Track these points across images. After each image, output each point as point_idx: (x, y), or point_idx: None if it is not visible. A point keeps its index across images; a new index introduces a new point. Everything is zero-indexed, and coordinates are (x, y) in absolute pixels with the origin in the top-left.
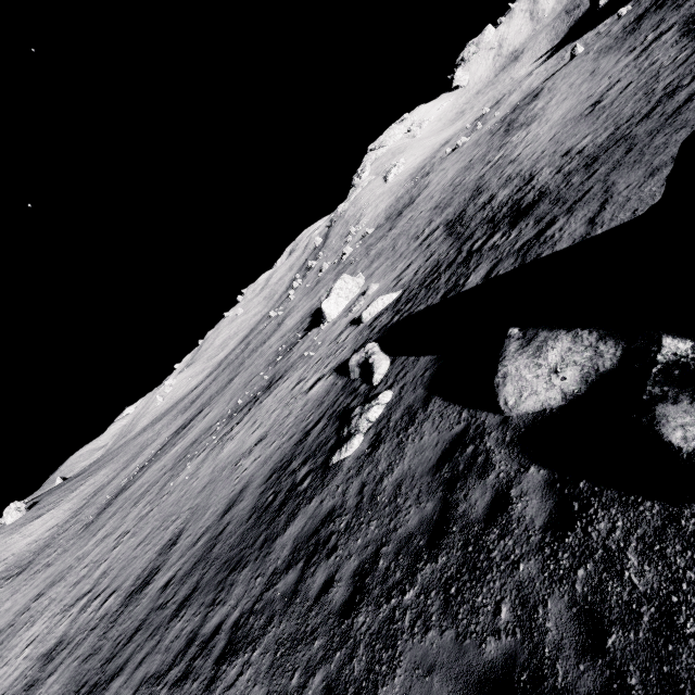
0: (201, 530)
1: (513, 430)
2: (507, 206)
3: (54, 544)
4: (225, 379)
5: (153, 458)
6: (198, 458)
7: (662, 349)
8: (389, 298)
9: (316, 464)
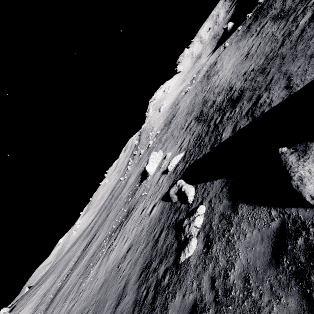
0: None
1: None
2: (225, 101)
3: None
4: (104, 215)
5: (73, 267)
6: (96, 265)
7: None
8: (179, 156)
9: (169, 263)
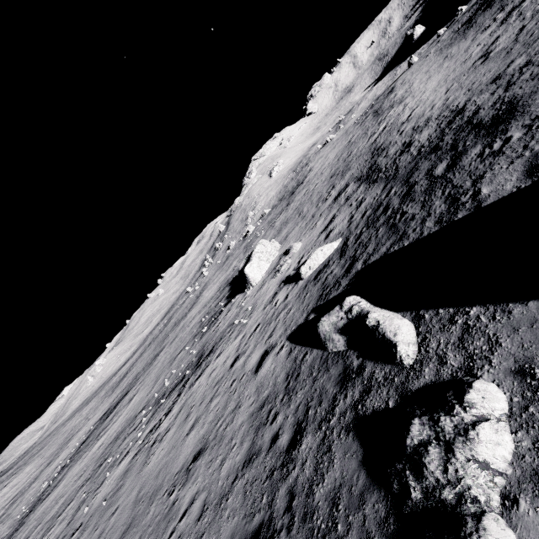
0: None
1: None
2: (450, 134)
3: None
4: (150, 355)
5: (75, 455)
6: (119, 467)
7: None
8: (329, 247)
9: None
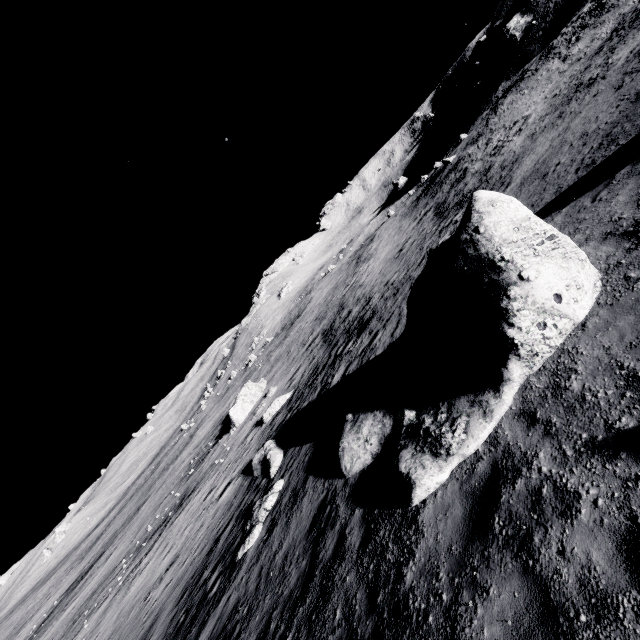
0: None
1: (349, 487)
2: (357, 320)
3: None
4: (132, 508)
5: (35, 634)
6: (98, 610)
7: (405, 417)
8: (283, 398)
9: (225, 565)
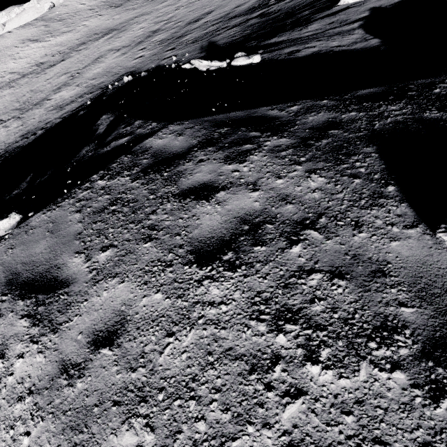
0: (223, 11)
1: None
2: None
3: (133, 1)
4: None
5: None
6: None
7: None
8: None
9: None
